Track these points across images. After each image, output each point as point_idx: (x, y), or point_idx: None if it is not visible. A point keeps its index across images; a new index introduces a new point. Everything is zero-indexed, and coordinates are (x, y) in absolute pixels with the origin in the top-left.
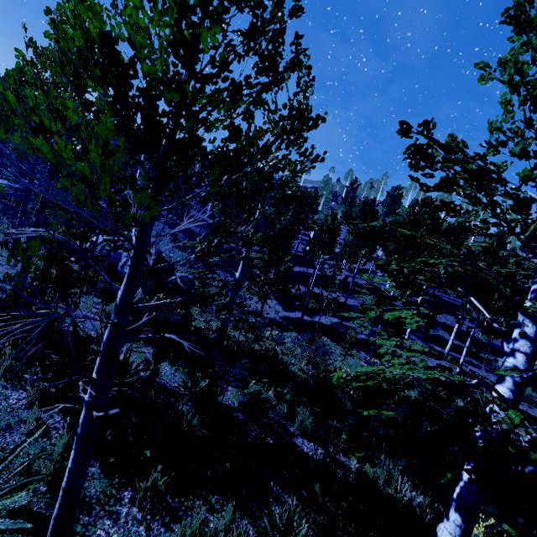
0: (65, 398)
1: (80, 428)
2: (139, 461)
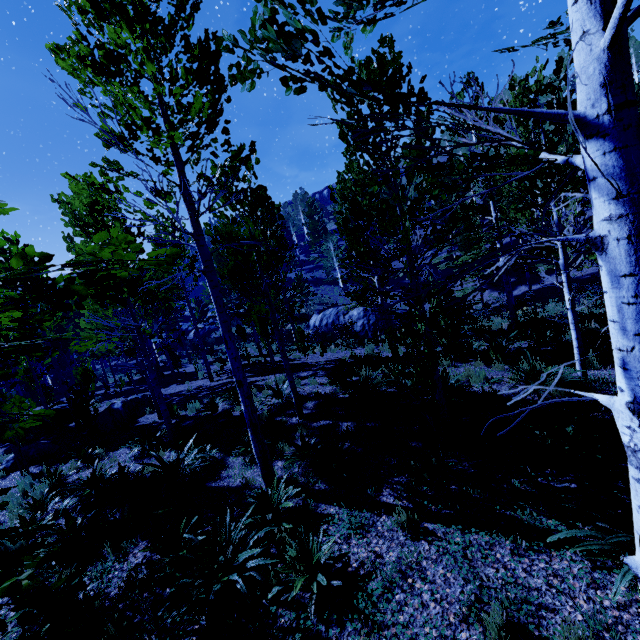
0: (500, 355)
1: (573, 320)
2: (572, 357)
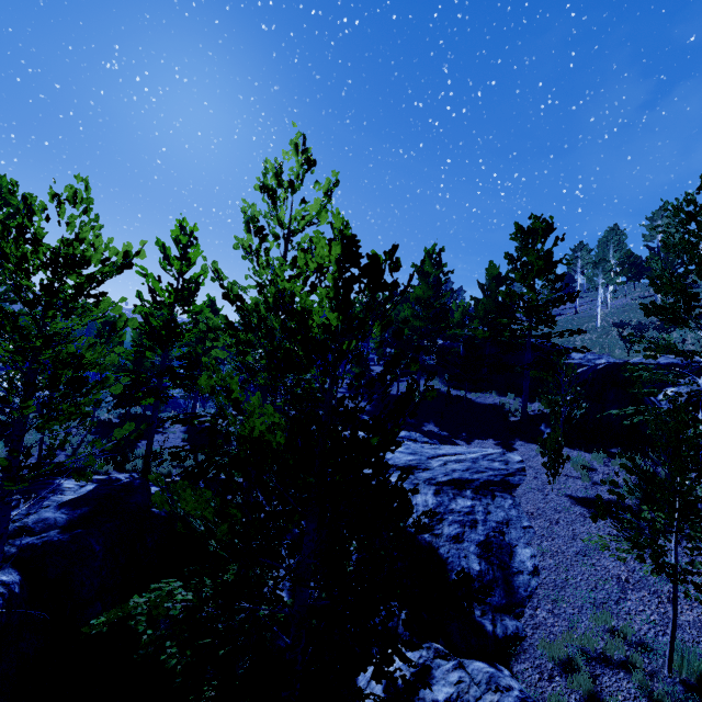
0: None
1: None
2: None
